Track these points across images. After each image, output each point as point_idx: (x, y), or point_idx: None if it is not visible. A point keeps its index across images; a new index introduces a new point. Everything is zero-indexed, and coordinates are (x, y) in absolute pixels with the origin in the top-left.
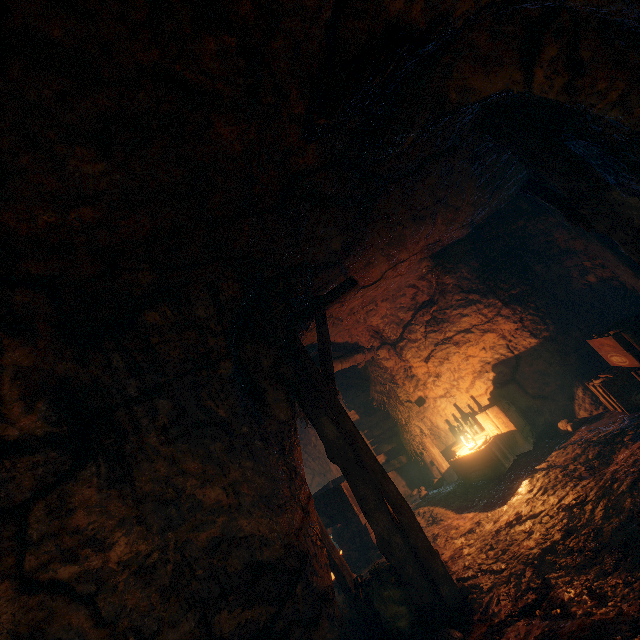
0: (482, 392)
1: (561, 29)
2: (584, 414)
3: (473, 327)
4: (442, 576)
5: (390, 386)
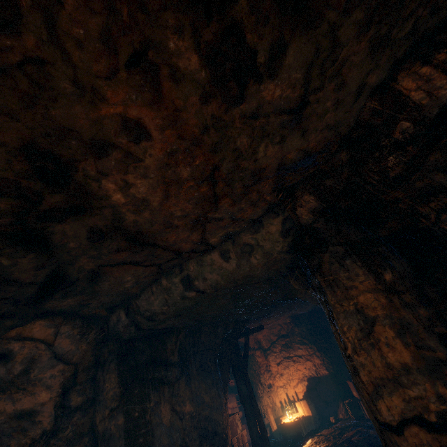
0: (300, 390)
1: None
2: (341, 416)
3: (303, 355)
4: None
5: (258, 372)
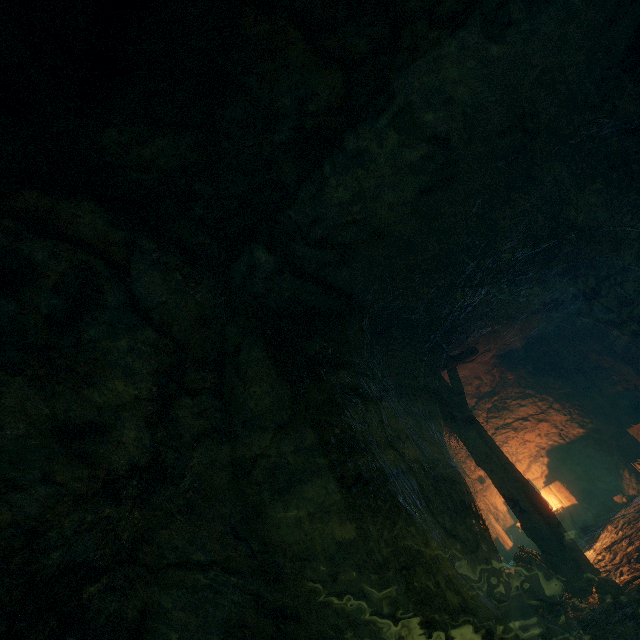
0: (538, 475)
1: (634, 239)
2: (633, 492)
3: (529, 416)
4: (580, 554)
5: (456, 460)
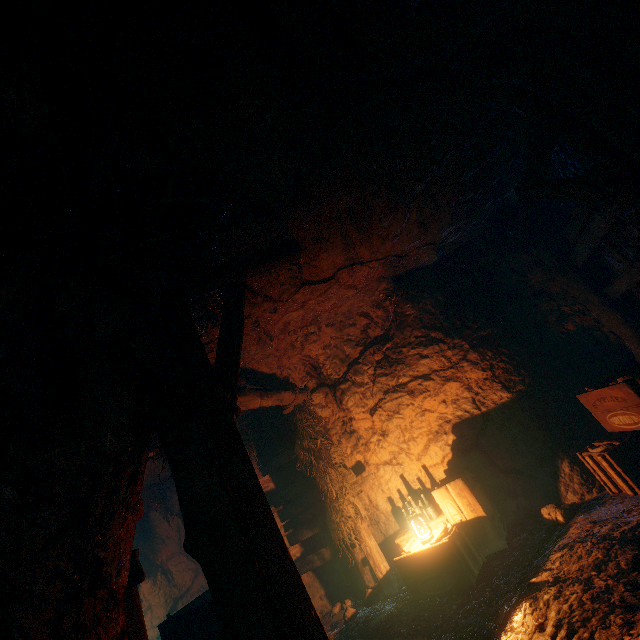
0: (438, 461)
1: None
2: (573, 498)
3: (433, 372)
4: None
5: (322, 442)
